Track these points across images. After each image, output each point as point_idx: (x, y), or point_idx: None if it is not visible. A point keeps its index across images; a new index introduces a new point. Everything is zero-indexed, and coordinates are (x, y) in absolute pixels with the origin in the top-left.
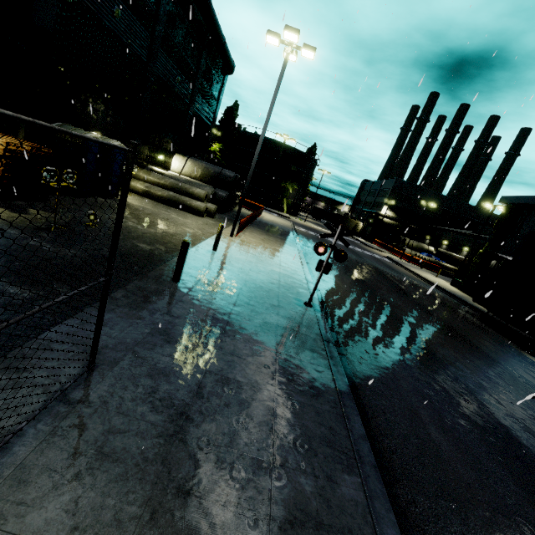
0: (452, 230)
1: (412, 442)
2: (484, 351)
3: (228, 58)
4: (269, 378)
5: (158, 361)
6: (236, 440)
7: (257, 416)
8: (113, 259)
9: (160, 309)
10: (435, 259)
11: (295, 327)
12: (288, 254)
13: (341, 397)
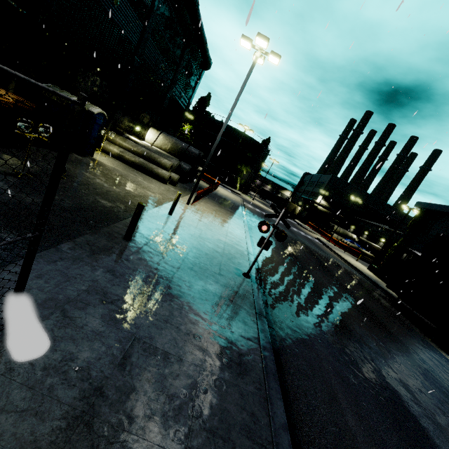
0: (373, 223)
1: (330, 431)
2: (394, 334)
3: (207, 56)
4: (198, 350)
5: (86, 323)
6: (150, 425)
7: (179, 396)
8: (46, 215)
9: (104, 266)
10: (357, 245)
11: (232, 297)
12: (235, 226)
13: (266, 377)
